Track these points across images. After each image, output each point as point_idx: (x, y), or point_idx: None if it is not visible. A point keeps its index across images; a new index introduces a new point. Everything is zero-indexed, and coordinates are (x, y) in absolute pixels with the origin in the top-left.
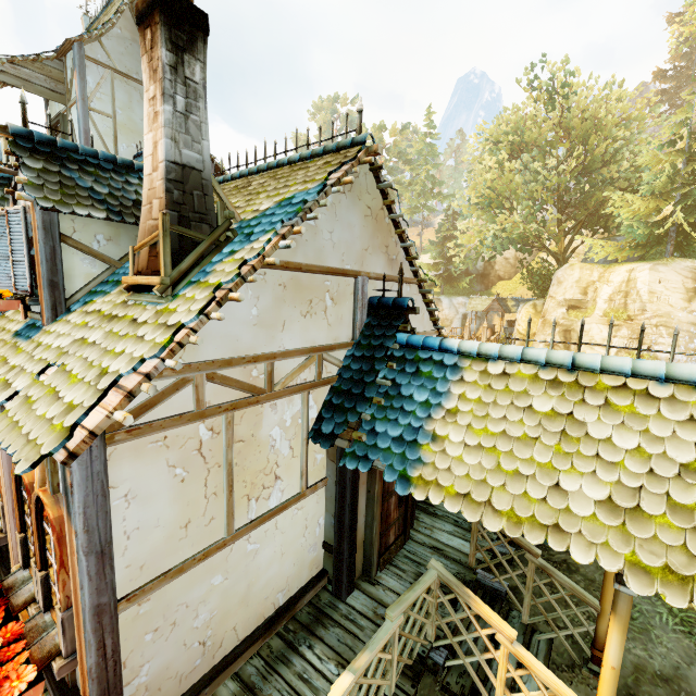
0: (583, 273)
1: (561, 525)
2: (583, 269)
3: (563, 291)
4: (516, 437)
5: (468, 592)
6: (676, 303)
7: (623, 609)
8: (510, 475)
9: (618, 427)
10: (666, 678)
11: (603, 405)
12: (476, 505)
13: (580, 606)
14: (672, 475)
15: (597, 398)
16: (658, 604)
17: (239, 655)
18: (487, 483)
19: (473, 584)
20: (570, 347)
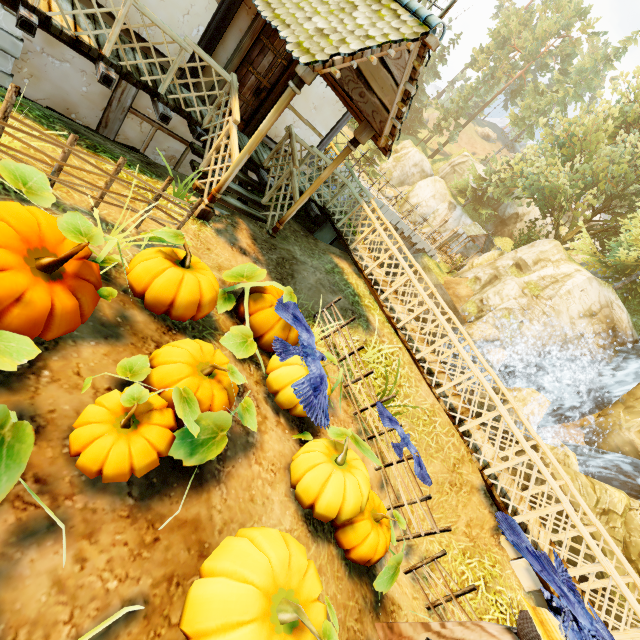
0: (552, 250)
1: (292, 26)
2: (556, 247)
3: (526, 252)
4: (322, 0)
5: (236, 95)
6: (572, 311)
7: (284, 97)
8: (298, 7)
9: (367, 17)
10: (296, 258)
11: (376, 10)
12: (269, 7)
13: (297, 237)
14: (358, 35)
15: (378, 7)
16: (332, 265)
17: (101, 7)
18: (285, 5)
19: (255, 168)
20: (485, 288)
